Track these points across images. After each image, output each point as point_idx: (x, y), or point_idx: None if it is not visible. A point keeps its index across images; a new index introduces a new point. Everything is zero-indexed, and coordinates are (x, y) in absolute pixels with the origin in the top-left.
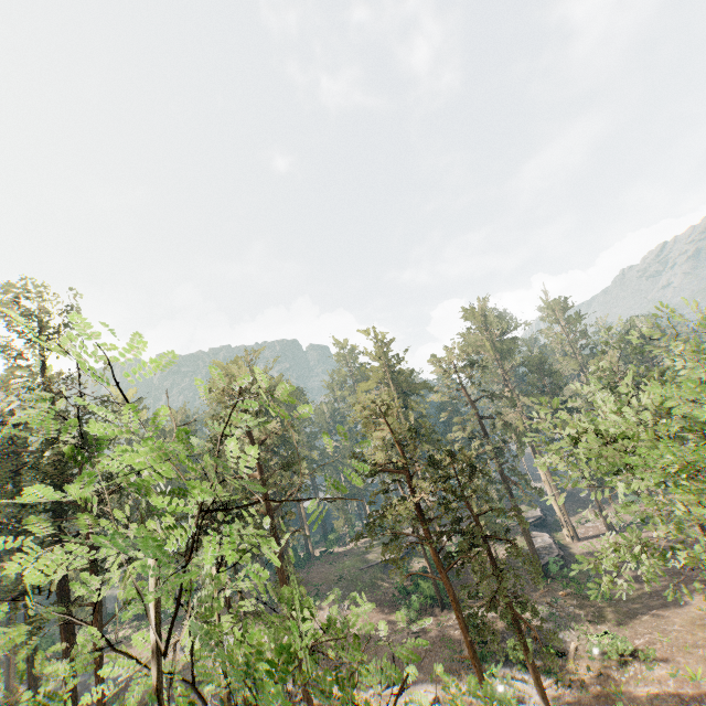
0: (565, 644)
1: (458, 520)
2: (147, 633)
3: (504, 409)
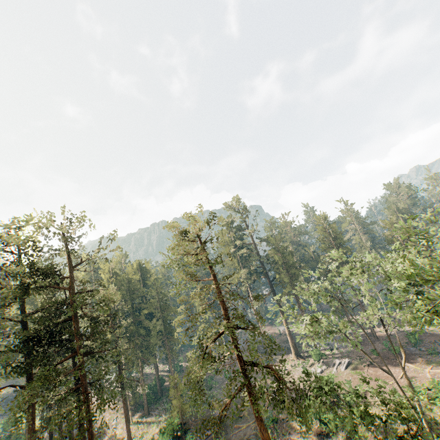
0: None
1: None
2: None
3: None
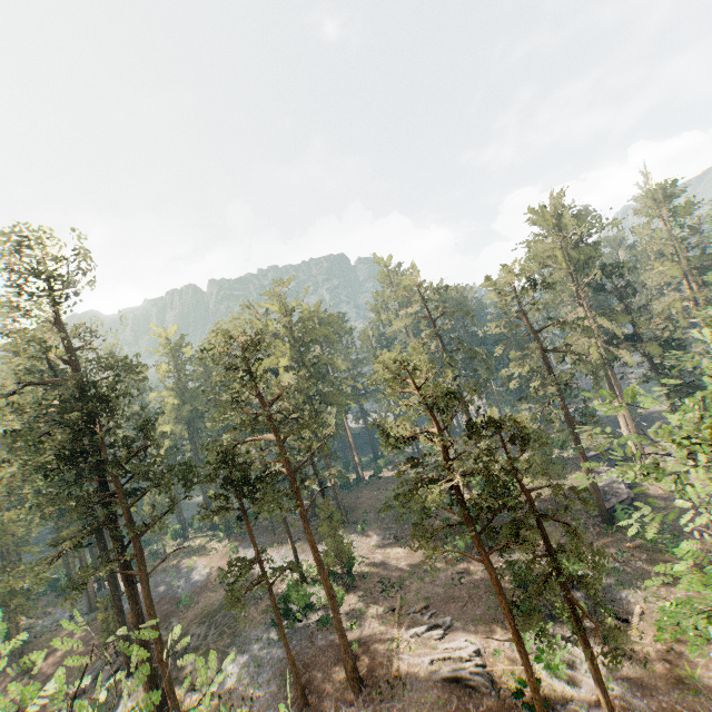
0: (628, 606)
1: (507, 492)
2: (218, 544)
3: (575, 333)
